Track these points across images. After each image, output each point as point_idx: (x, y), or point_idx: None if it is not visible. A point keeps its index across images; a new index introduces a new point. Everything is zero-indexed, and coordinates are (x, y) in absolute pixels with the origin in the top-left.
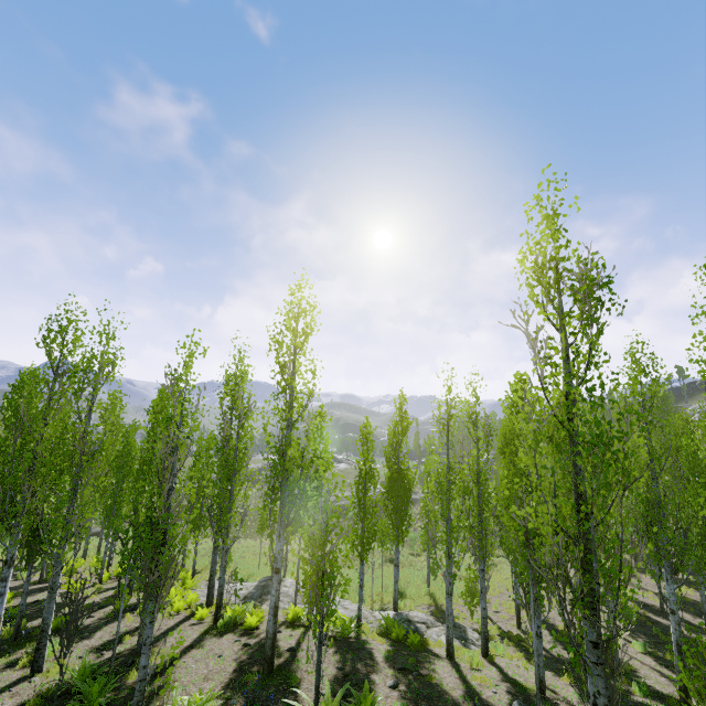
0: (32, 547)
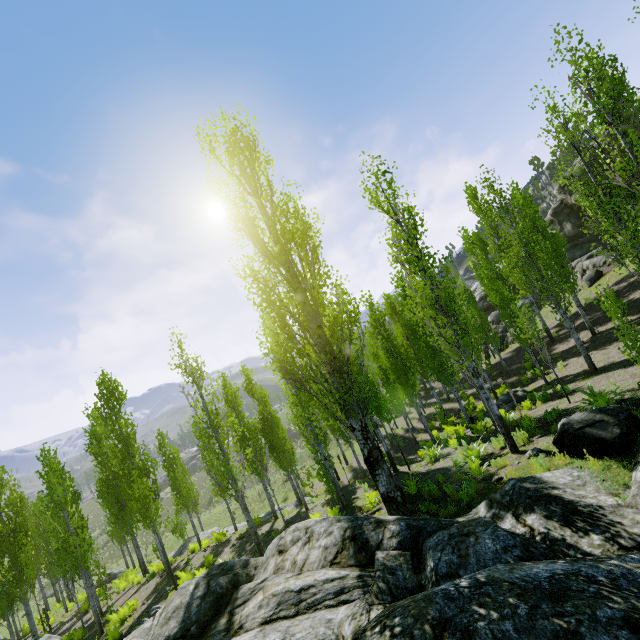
0: (2, 607)
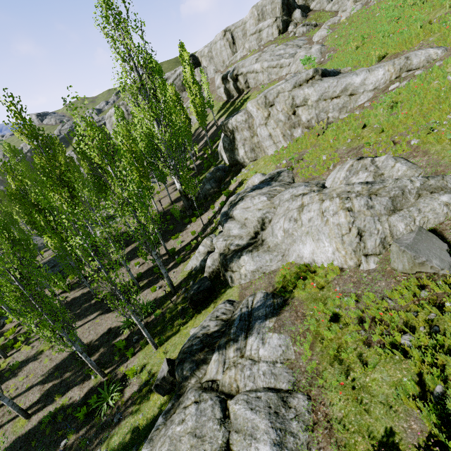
0: None
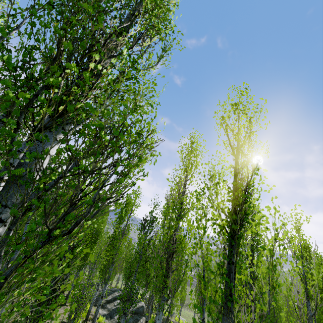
0: None
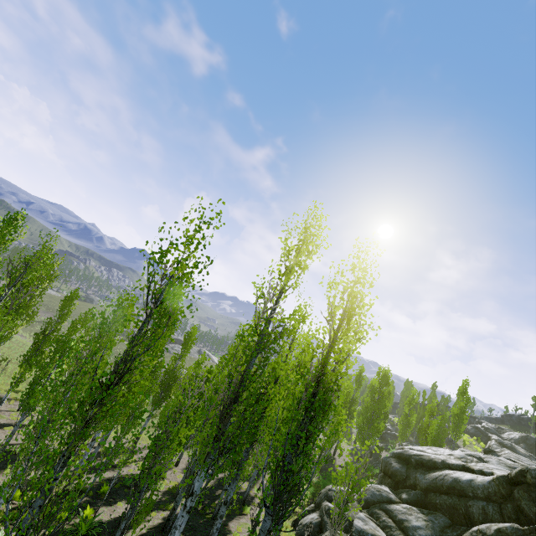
0: None
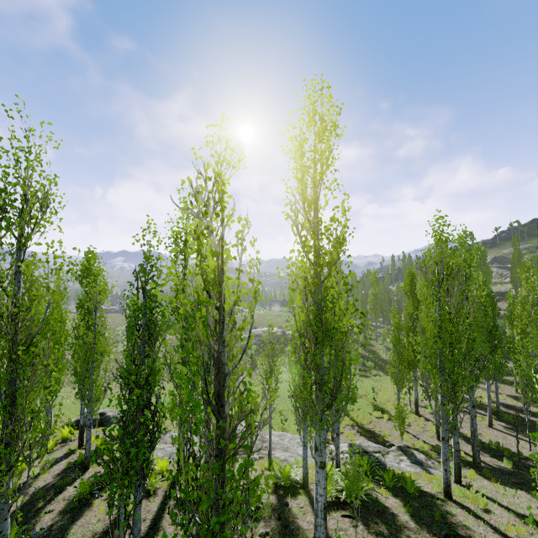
0: None
